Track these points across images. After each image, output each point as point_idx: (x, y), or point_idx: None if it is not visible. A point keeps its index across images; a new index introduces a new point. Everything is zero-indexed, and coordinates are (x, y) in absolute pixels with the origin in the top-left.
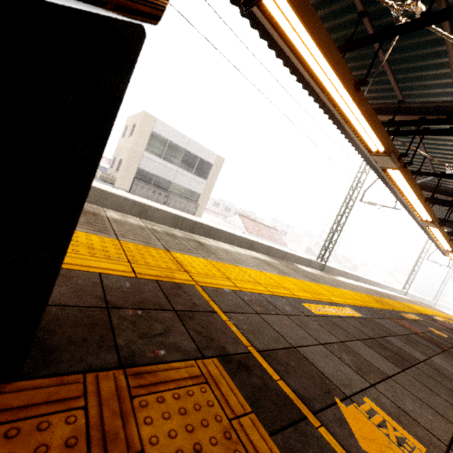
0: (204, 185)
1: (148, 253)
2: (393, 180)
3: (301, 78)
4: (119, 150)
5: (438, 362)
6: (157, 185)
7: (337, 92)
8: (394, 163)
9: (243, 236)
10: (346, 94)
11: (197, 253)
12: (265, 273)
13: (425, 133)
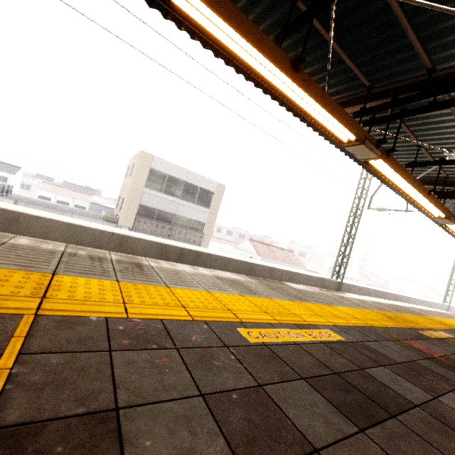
0: (208, 214)
1: (1, 278)
2: (382, 174)
3: (259, 83)
4: (123, 190)
5: (452, 403)
6: (160, 219)
7: (278, 78)
8: (372, 151)
9: (240, 258)
10: (285, 77)
11: (111, 276)
12: (215, 294)
13: (404, 115)
